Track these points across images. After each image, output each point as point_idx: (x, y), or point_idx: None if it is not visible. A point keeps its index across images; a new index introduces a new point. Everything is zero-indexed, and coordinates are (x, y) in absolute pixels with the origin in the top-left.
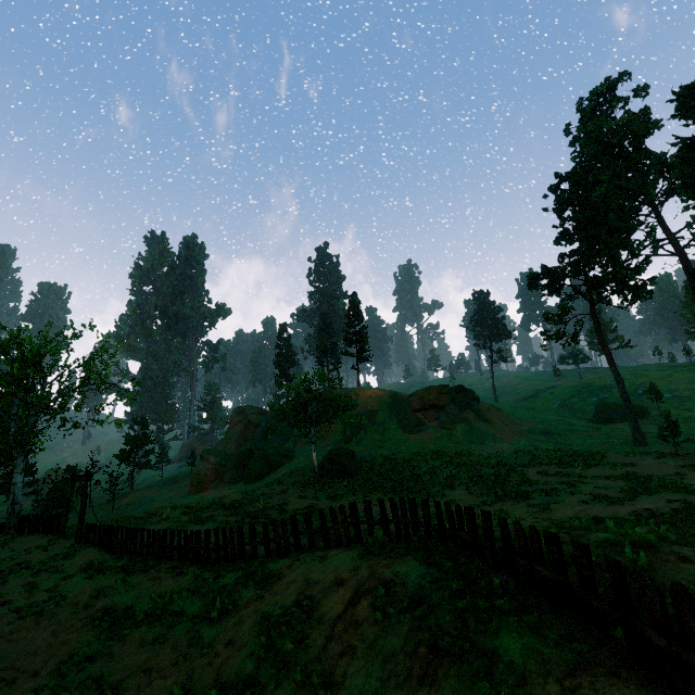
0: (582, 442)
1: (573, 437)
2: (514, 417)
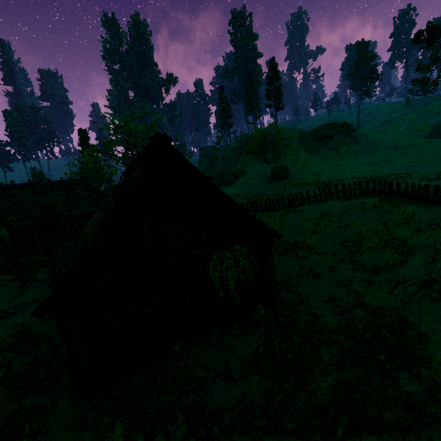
0: (418, 152)
1: (412, 149)
2: (375, 139)
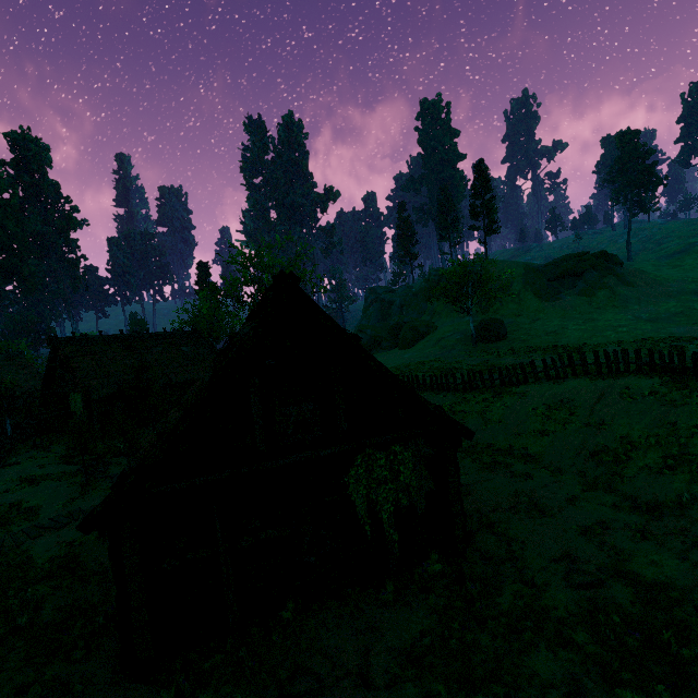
0: None
1: None
2: (661, 279)
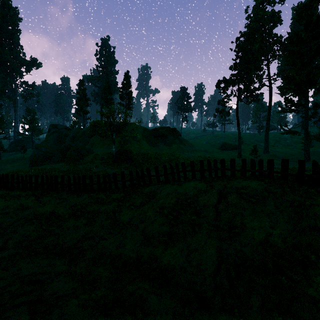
0: (219, 155)
1: (215, 153)
2: (193, 144)
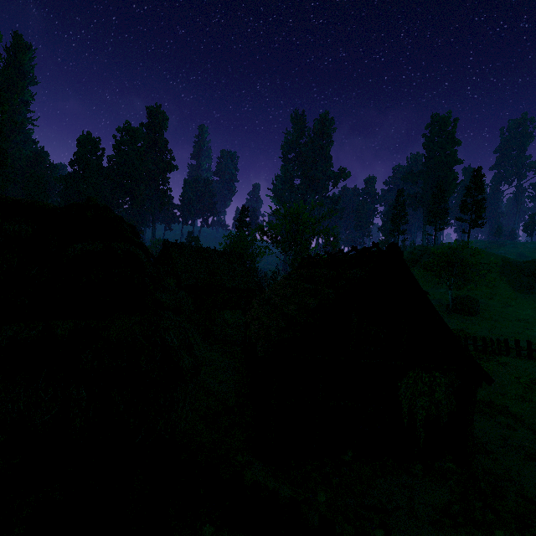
0: None
1: None
2: None
